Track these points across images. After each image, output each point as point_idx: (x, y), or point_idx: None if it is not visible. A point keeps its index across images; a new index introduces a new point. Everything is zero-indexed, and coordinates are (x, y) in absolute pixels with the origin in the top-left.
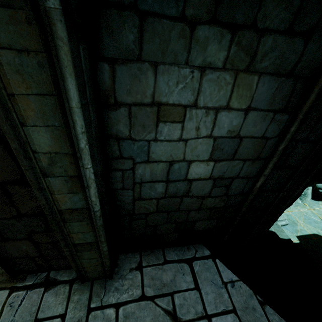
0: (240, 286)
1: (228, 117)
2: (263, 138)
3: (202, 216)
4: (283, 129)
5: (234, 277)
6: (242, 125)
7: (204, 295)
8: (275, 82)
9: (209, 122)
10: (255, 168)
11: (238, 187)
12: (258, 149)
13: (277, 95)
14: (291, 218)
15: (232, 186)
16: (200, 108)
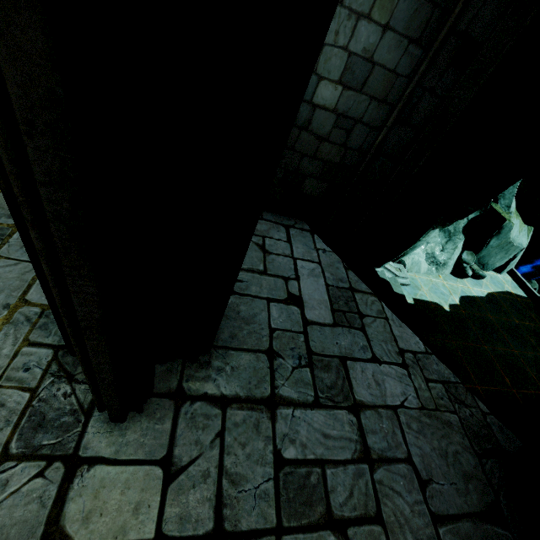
0: (331, 255)
1: (367, 30)
2: (394, 73)
3: (313, 171)
4: (415, 69)
5: (327, 249)
6: (377, 46)
7: (294, 247)
8: (415, 3)
9: (348, 28)
10: (379, 115)
11: (359, 138)
12: (387, 87)
13: (414, 20)
14: (415, 282)
15: (353, 134)
16: (345, 7)
